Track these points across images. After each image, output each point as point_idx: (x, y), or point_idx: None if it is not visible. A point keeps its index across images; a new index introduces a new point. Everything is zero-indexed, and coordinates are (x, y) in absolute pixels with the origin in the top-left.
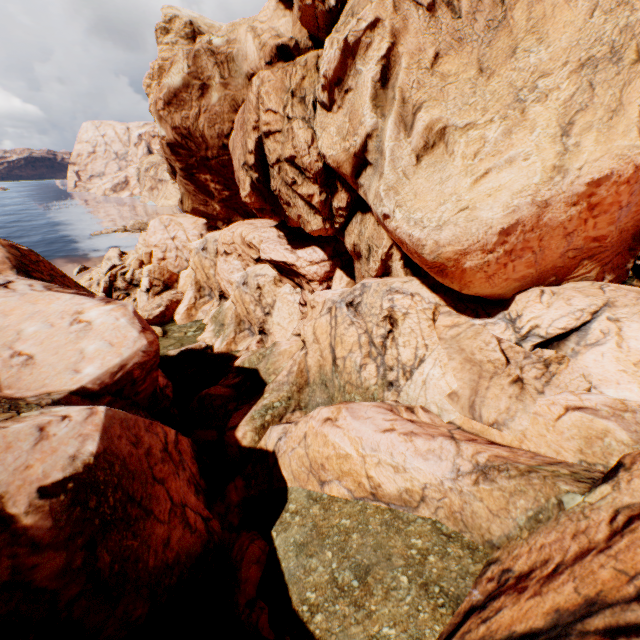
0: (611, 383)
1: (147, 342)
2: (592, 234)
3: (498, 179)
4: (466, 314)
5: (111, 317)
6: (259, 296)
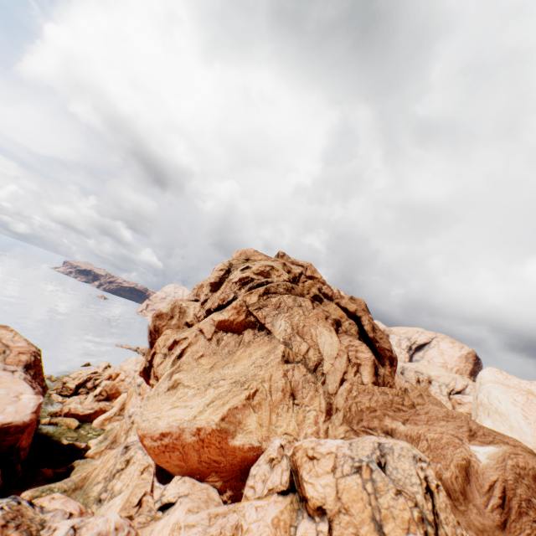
0: (153, 535)
1: (30, 417)
2: (212, 456)
3: (178, 411)
4: (158, 477)
5: (30, 400)
6: (130, 427)
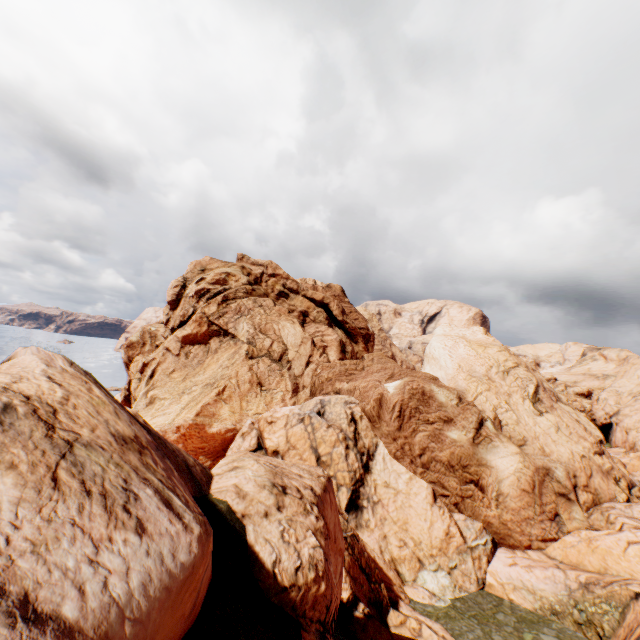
0: None
1: None
2: (196, 445)
3: (158, 419)
4: None
5: None
6: None
